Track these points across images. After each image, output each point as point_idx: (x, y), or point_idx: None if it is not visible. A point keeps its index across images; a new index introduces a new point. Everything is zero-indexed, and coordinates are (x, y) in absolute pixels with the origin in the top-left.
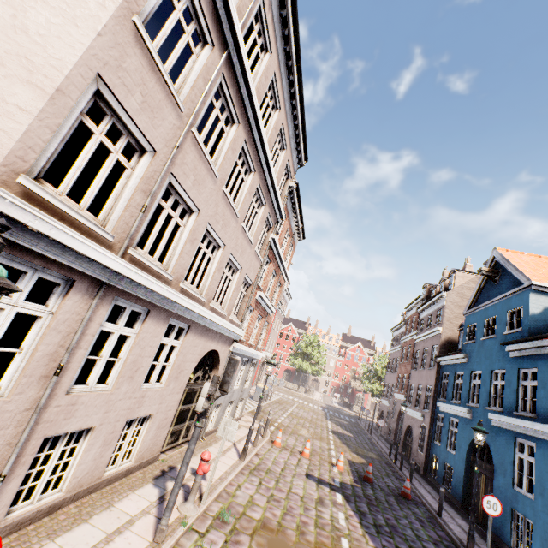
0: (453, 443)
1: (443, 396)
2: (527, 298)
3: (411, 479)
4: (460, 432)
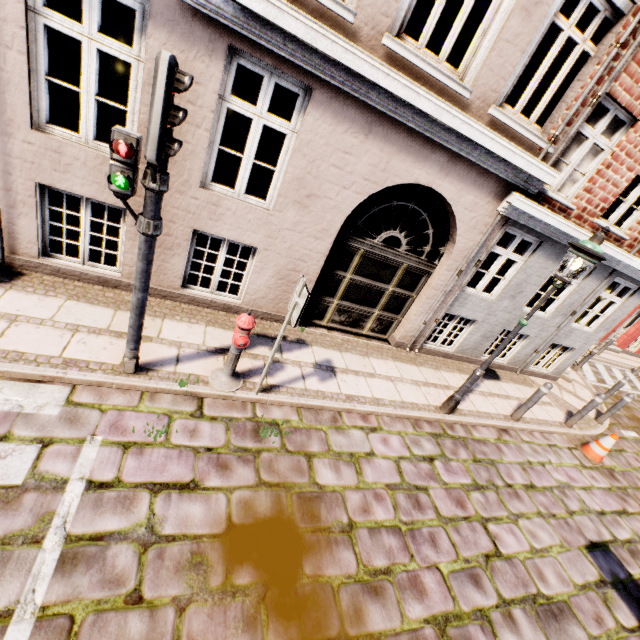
0: None
1: None
2: None
3: None
4: None
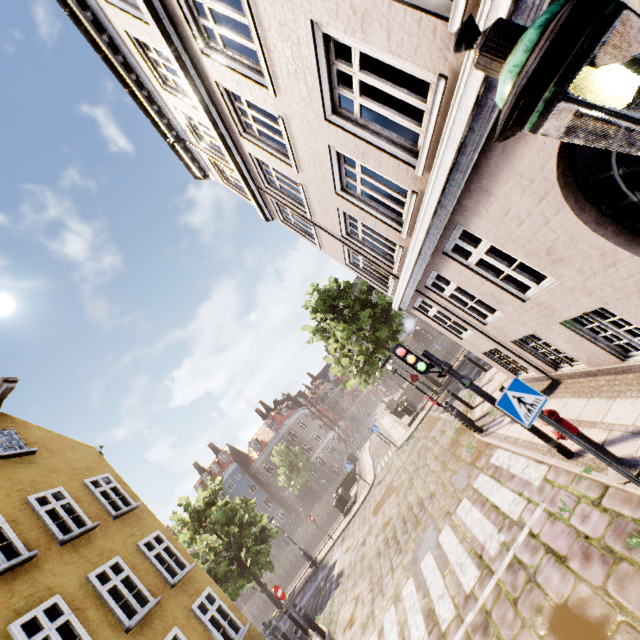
0: None
1: None
2: None
3: None
4: None
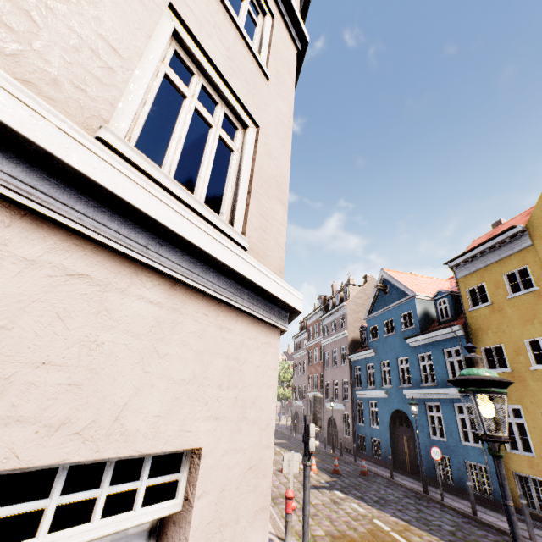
0: (375, 420)
1: (357, 386)
2: (414, 304)
3: (356, 460)
4: (380, 410)
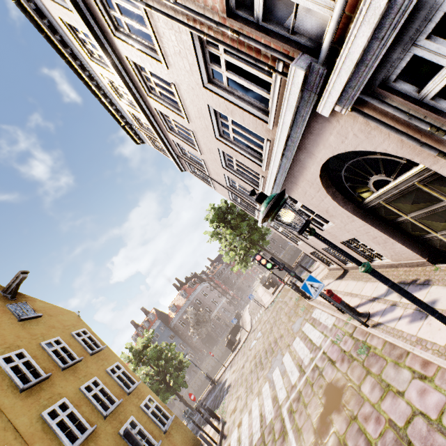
0: None
1: None
2: None
3: None
4: None
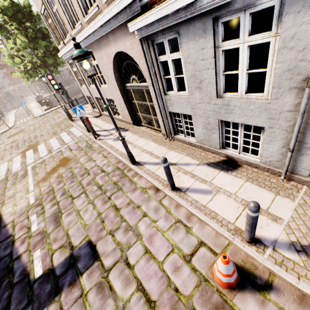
0: None
1: None
2: None
3: None
4: None
